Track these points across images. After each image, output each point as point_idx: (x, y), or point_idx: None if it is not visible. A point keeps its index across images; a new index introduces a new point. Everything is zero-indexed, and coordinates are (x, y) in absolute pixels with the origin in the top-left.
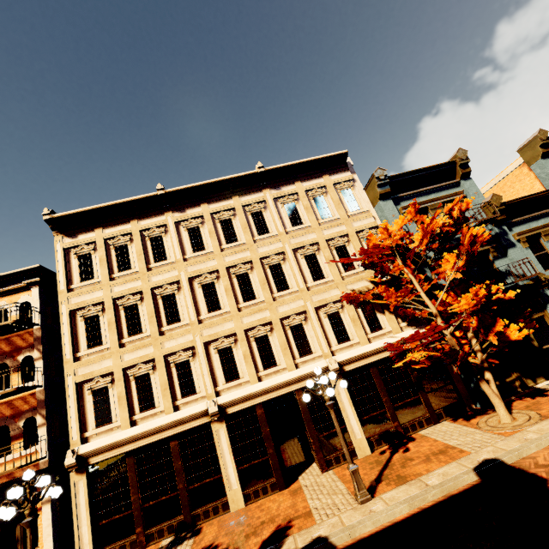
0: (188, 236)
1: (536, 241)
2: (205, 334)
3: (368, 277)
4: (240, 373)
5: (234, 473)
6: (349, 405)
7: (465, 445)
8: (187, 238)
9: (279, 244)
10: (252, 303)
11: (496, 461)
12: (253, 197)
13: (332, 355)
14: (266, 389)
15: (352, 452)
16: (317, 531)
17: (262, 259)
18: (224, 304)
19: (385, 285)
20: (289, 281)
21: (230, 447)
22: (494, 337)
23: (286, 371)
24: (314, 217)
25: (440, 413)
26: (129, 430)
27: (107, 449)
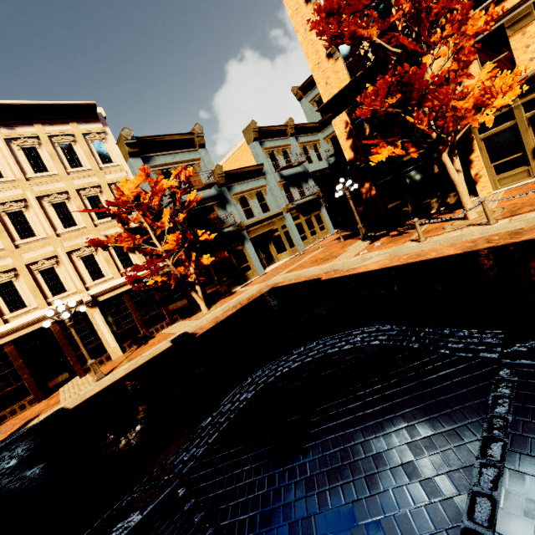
0: None
1: (245, 200)
2: None
3: (121, 224)
4: None
5: None
6: (104, 325)
7: (177, 330)
8: None
9: (18, 190)
10: None
11: (184, 333)
12: None
13: (87, 290)
14: (14, 329)
15: (107, 357)
16: (59, 407)
17: None
18: None
19: (128, 231)
20: (35, 229)
21: None
22: (193, 264)
23: (38, 310)
24: (61, 165)
25: (177, 317)
26: None
27: None
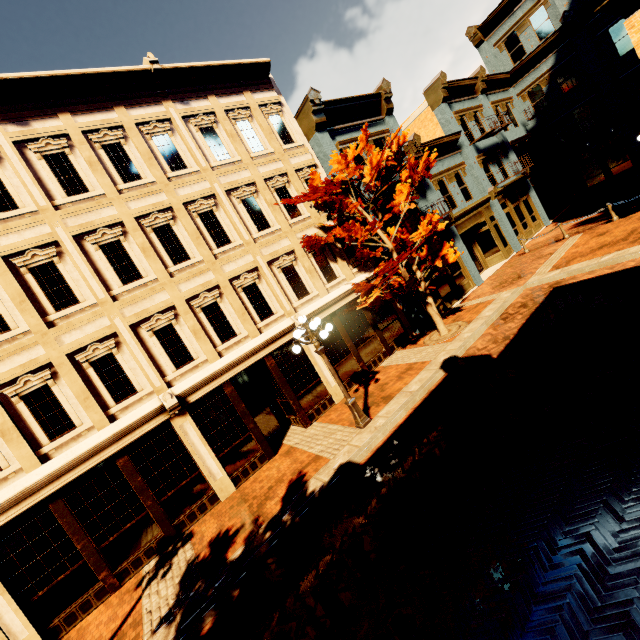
0: (48, 168)
1: (443, 184)
2: (128, 313)
3: (316, 223)
4: (193, 354)
5: (215, 462)
6: (320, 358)
7: (424, 358)
8: (48, 172)
9: (205, 183)
10: (187, 264)
11: (453, 357)
12: (150, 112)
13: (294, 312)
14: (232, 363)
15: (329, 400)
16: (336, 463)
17: (185, 205)
18: (145, 270)
19: (342, 226)
20: (229, 233)
21: (203, 438)
22: (440, 261)
23: (248, 339)
24: (244, 148)
25: (392, 345)
26: (41, 468)
27: (10, 506)
